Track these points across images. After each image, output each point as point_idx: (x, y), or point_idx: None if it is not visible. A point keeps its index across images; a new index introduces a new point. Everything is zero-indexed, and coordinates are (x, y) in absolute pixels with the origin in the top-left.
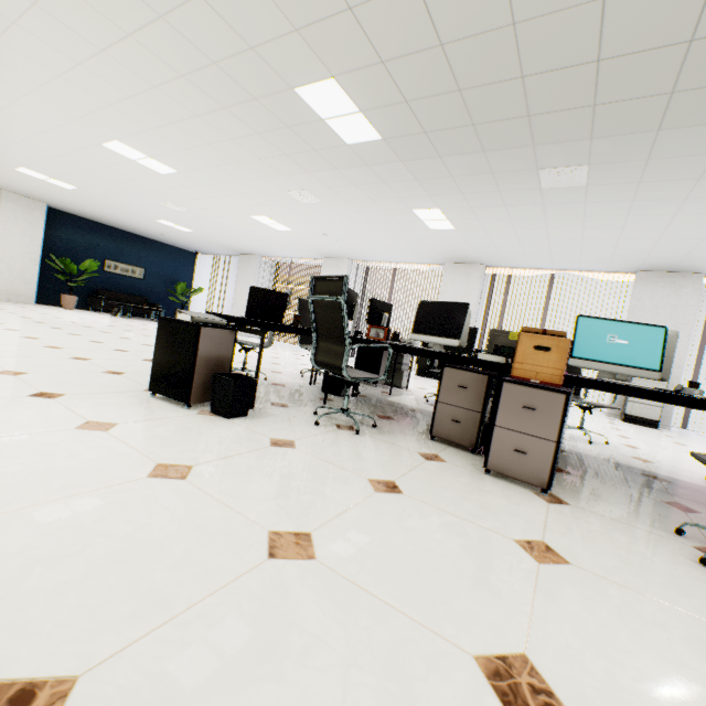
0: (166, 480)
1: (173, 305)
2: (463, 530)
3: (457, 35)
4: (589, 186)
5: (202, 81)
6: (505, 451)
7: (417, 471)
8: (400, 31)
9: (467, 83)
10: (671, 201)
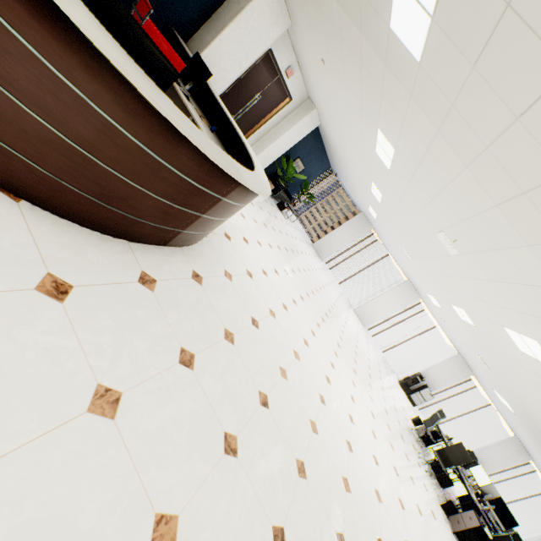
0: None
1: (291, 190)
2: None
3: None
4: None
5: None
6: None
7: None
8: None
9: None
10: None
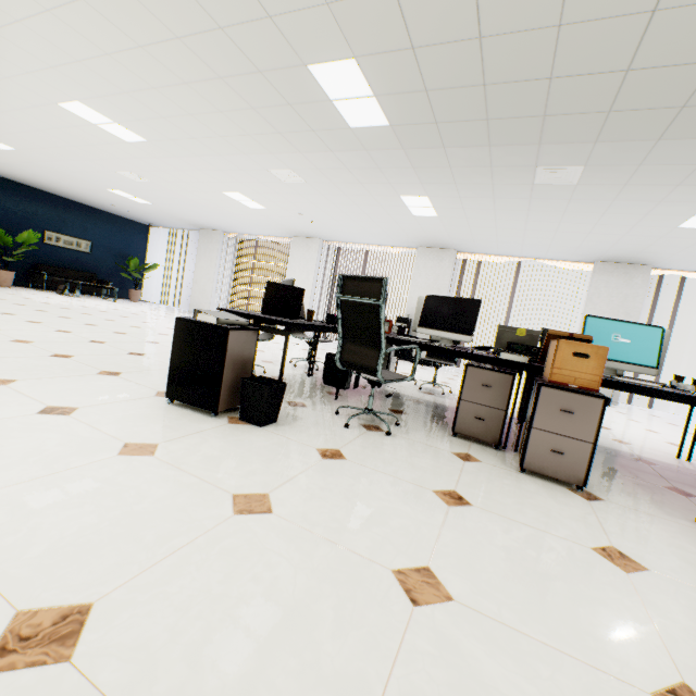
0: (254, 516)
1: (125, 281)
2: (547, 542)
3: (499, 30)
4: (579, 185)
5: (201, 45)
6: (542, 452)
7: (466, 476)
8: (442, 18)
9: (494, 78)
10: (647, 203)
